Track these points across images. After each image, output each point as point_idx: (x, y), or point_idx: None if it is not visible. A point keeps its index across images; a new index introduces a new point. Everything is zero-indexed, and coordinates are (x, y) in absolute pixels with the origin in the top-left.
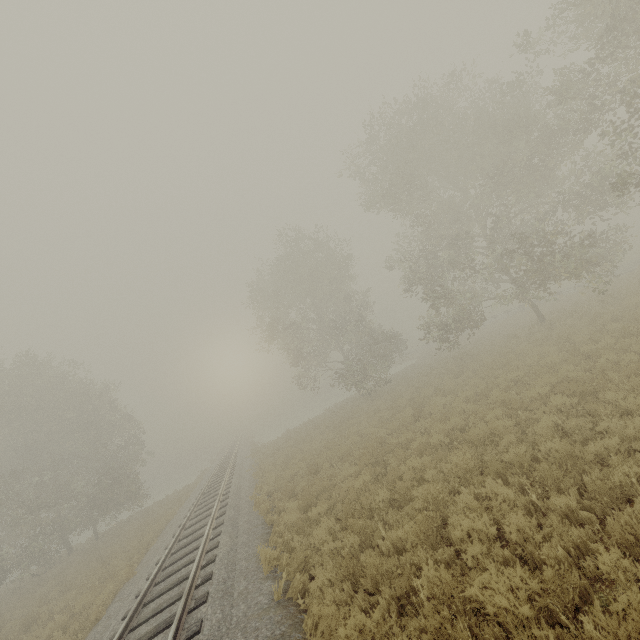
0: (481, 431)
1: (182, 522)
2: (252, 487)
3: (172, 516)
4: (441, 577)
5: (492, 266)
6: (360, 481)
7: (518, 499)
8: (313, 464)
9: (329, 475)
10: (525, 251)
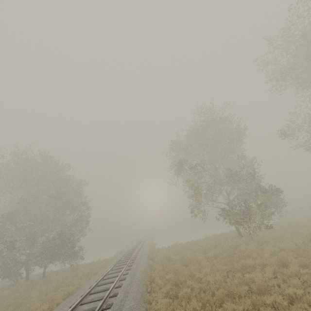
0: None
1: None
2: (136, 304)
3: (74, 290)
4: None
5: None
6: None
7: None
8: None
9: None
10: None
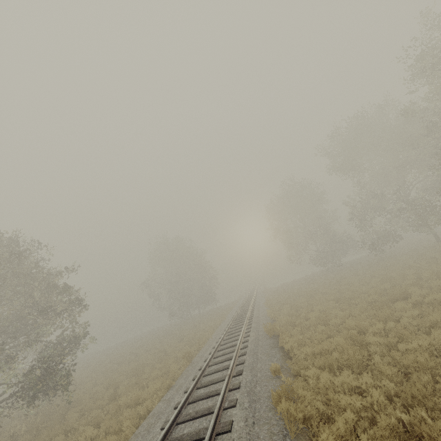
0: (344, 290)
1: (238, 309)
2: (264, 301)
3: (232, 308)
4: (304, 313)
5: (395, 213)
6: (301, 300)
7: (334, 305)
8: (289, 295)
9: (294, 299)
10: (410, 208)
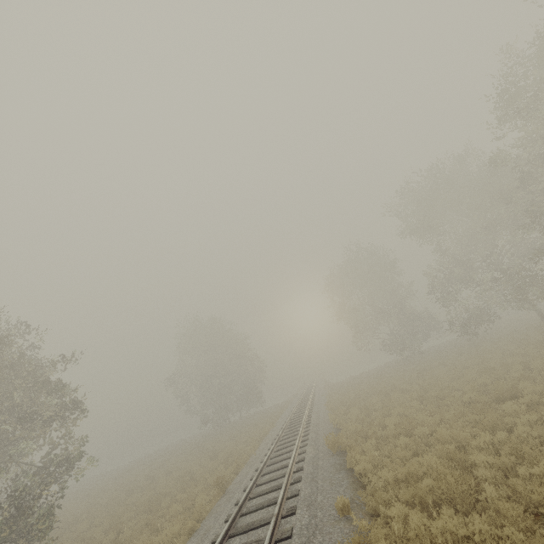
0: (430, 385)
1: (291, 412)
2: (325, 402)
3: (283, 411)
4: (379, 418)
5: (486, 284)
6: (374, 400)
7: (419, 407)
8: (357, 393)
9: (364, 399)
10: (506, 279)
